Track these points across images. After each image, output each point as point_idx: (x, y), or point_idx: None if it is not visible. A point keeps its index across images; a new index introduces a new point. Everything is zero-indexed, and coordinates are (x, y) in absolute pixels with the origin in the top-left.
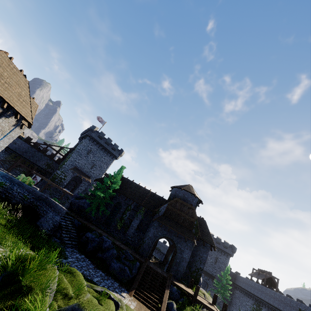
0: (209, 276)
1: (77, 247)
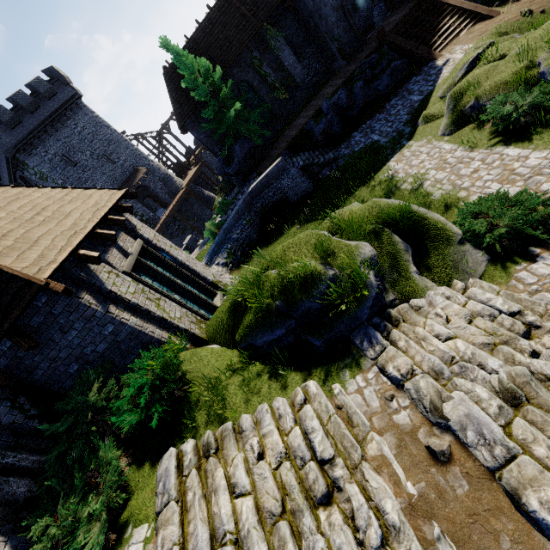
0: None
1: (332, 148)
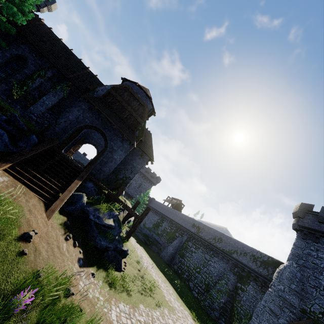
0: (129, 196)
1: None
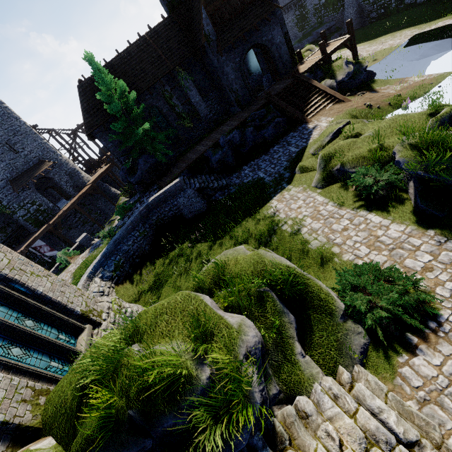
0: None
1: (226, 175)
